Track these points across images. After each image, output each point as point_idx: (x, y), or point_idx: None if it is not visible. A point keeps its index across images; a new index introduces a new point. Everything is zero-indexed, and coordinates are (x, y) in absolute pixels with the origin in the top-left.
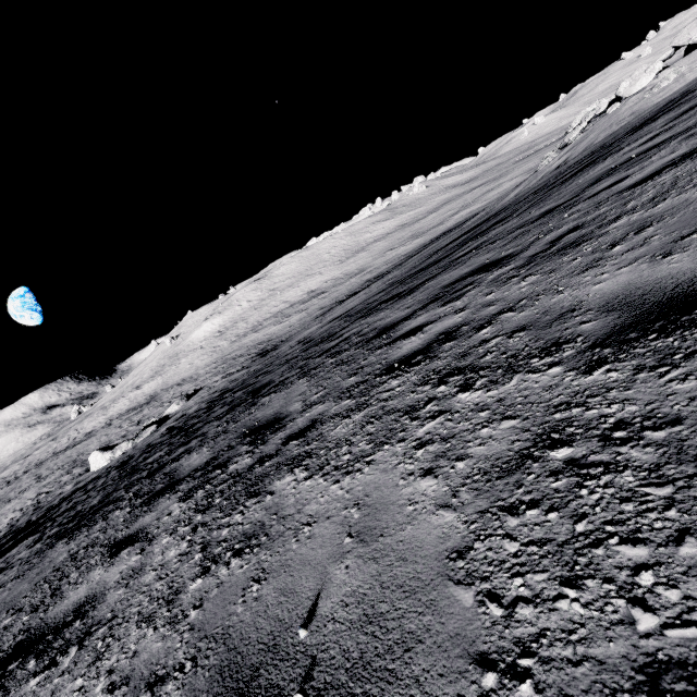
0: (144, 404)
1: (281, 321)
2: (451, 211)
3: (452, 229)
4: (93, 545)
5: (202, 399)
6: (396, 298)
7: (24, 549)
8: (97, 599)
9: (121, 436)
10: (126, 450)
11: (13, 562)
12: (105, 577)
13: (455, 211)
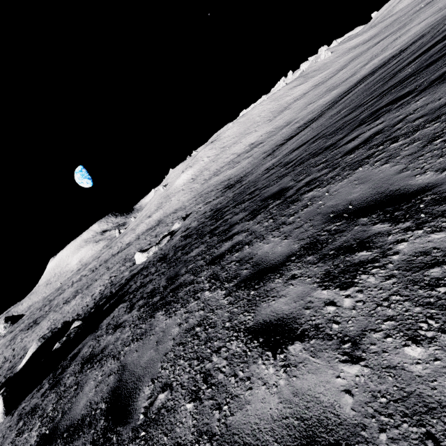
0: (155, 226)
1: (234, 166)
2: (361, 64)
3: (371, 73)
4: (209, 324)
5: (195, 218)
6: (416, 93)
7: (123, 313)
8: (350, 443)
9: (147, 244)
10: (155, 251)
11: (121, 322)
12: (304, 388)
13: (365, 62)
